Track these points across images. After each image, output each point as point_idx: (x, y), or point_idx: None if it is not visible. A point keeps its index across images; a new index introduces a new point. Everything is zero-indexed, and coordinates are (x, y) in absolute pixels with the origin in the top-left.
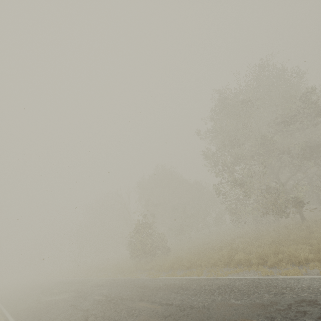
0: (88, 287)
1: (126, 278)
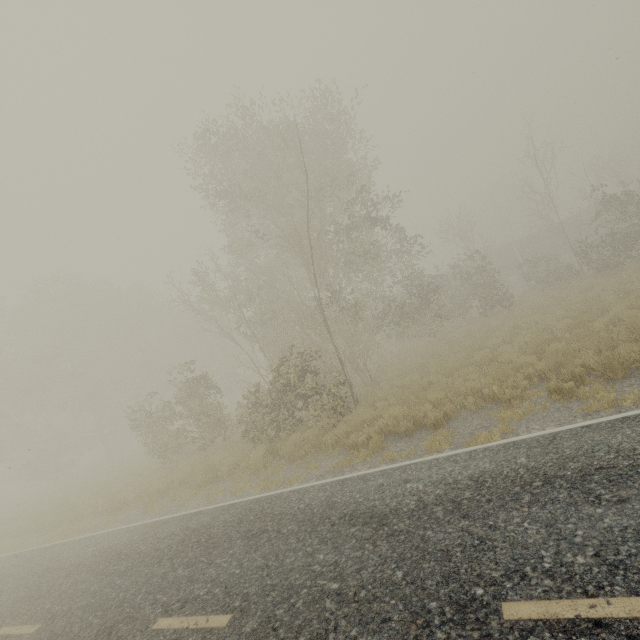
0: None
1: None
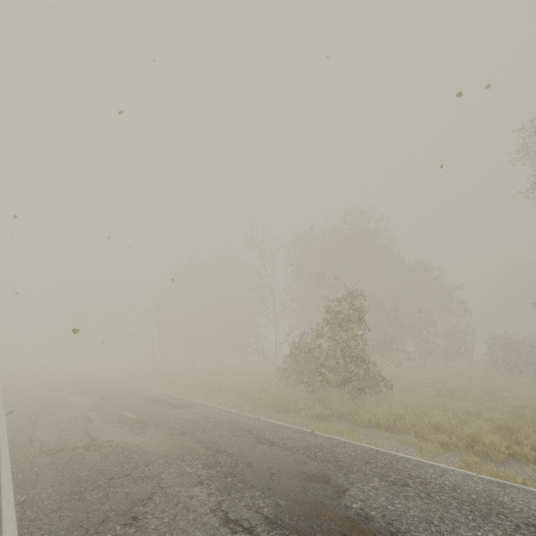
0: (225, 433)
1: (338, 439)
